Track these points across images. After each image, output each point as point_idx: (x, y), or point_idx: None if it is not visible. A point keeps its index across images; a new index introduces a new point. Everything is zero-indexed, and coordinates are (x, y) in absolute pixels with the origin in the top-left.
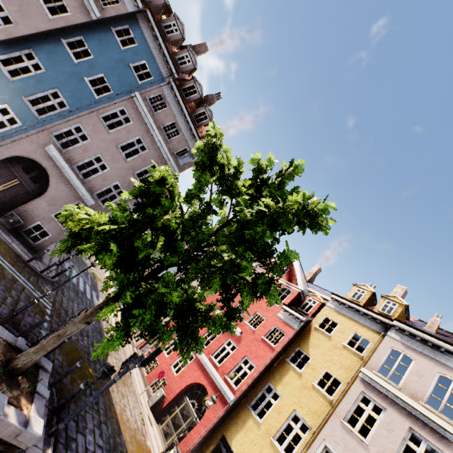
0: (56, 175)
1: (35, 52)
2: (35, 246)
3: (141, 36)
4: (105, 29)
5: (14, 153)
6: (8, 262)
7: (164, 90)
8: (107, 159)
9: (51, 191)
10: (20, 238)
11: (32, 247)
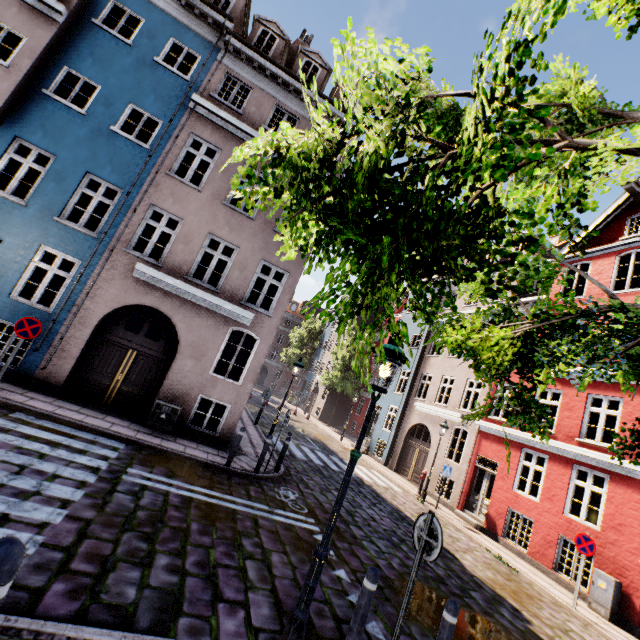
0: (175, 308)
1: (25, 138)
2: (220, 436)
3: (140, 3)
4: (86, 31)
5: (101, 313)
6: (199, 486)
7: (229, 65)
8: (225, 234)
9: (184, 337)
10: (193, 436)
11: (216, 440)
